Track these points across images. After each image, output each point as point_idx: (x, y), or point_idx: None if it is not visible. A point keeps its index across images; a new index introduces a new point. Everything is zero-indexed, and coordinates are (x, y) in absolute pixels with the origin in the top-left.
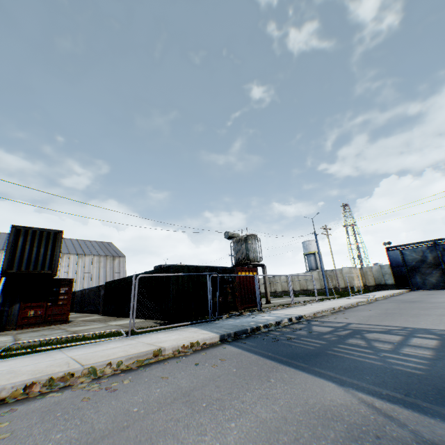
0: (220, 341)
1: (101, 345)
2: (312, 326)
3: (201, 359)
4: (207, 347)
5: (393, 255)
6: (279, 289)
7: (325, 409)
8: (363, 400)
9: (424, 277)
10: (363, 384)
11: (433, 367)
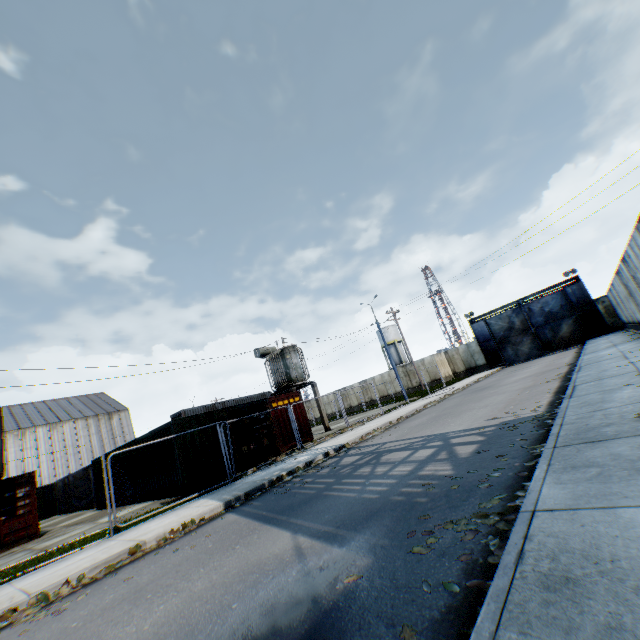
0: (224, 510)
1: (69, 559)
2: (344, 458)
3: (184, 542)
4: (204, 522)
5: (479, 328)
6: (355, 403)
7: (255, 564)
8: (297, 543)
9: (516, 347)
10: (315, 525)
11: (394, 486)
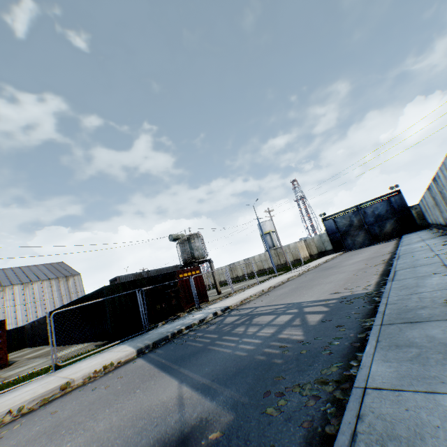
0: (136, 355)
1: (18, 390)
2: (227, 317)
3: (102, 382)
4: (120, 365)
5: (329, 224)
6: (240, 274)
7: (146, 410)
8: (181, 393)
9: (354, 238)
10: (197, 376)
11: (259, 346)
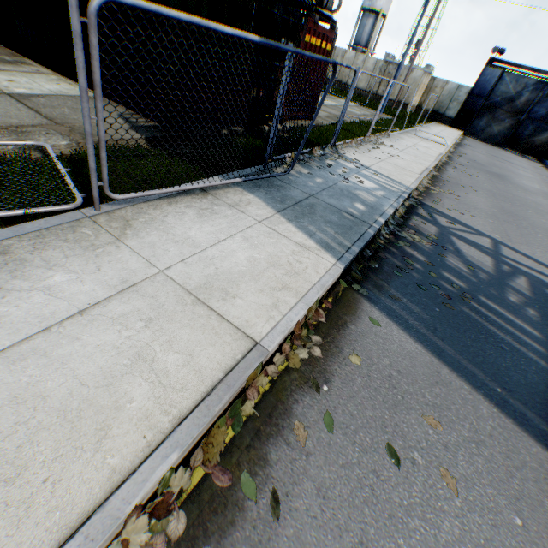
0: (344, 281)
1: (20, 270)
2: (450, 237)
3: (381, 415)
4: (335, 311)
5: (489, 77)
6: None
7: None
8: None
9: (492, 123)
10: None
11: None
